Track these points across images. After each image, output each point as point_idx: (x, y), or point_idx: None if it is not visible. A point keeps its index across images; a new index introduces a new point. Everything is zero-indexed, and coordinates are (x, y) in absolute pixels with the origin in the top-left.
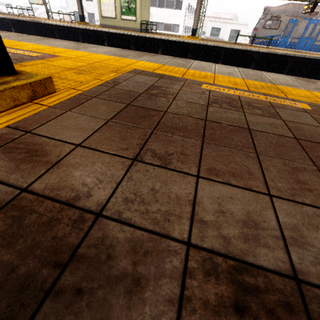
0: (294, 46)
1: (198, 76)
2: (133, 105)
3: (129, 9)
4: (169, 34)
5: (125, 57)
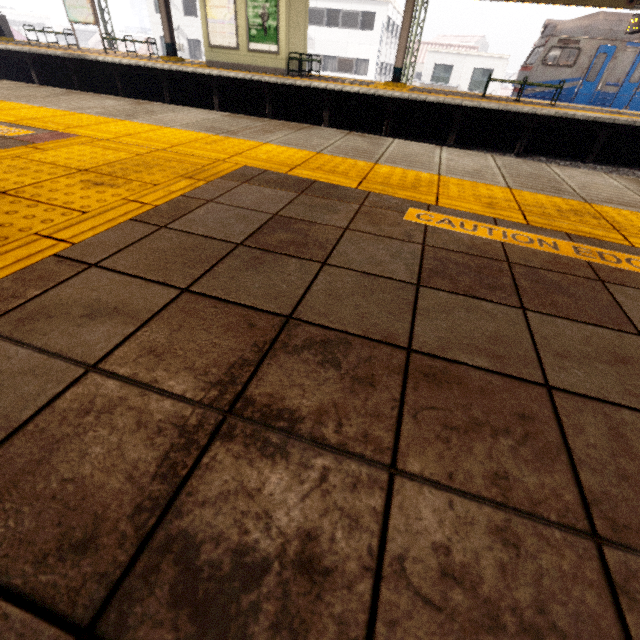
0: (608, 102)
1: (398, 184)
2: (197, 292)
3: (264, 30)
4: (346, 79)
5: (232, 135)
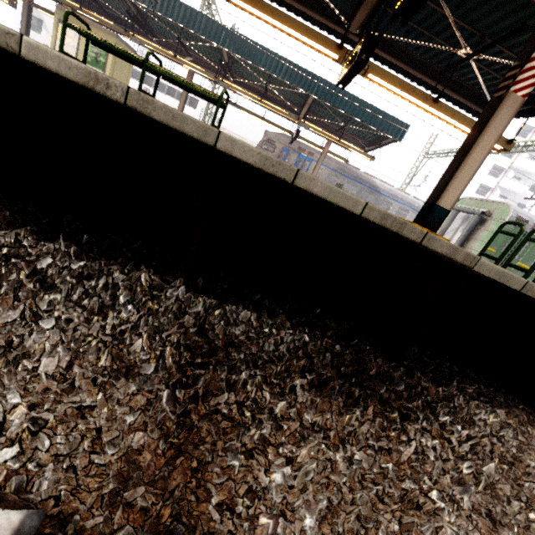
0: None
1: None
2: None
3: (96, 61)
4: None
5: None
